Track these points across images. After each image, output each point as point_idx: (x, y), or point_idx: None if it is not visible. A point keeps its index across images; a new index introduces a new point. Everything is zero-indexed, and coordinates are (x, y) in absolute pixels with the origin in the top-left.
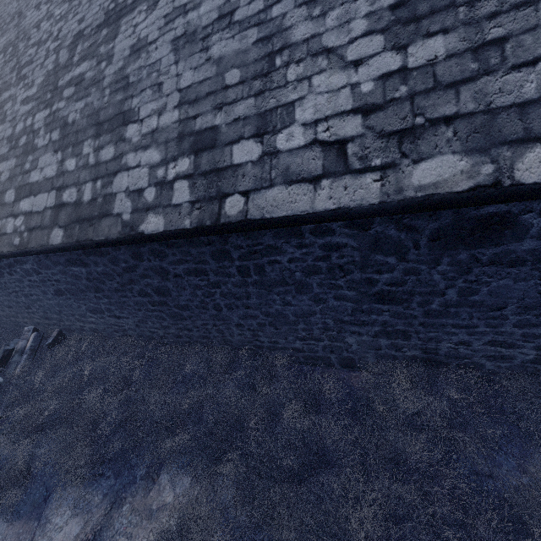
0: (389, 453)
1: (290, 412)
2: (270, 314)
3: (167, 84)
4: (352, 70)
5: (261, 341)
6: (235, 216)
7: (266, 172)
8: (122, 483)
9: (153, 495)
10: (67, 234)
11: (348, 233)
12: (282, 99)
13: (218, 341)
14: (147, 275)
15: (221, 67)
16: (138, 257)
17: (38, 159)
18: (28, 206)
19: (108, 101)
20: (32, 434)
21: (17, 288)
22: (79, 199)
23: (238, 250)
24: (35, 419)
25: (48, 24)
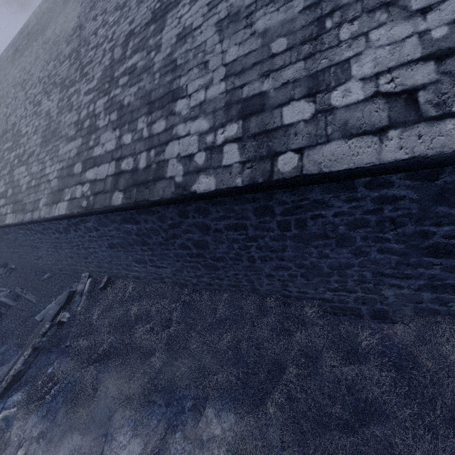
0: (450, 411)
1: (328, 360)
2: (303, 265)
3: (213, 61)
4: (419, 18)
5: (289, 290)
6: (289, 173)
7: (321, 129)
8: (172, 412)
9: (202, 426)
10: (126, 196)
11: (409, 185)
12: (335, 58)
13: (246, 290)
14: (189, 230)
15: (266, 38)
16: (183, 215)
17: (100, 137)
18: (92, 175)
19: (158, 82)
20: (94, 361)
21: (79, 242)
22: (135, 167)
23: (282, 206)
24: (97, 350)
25: (104, 30)
